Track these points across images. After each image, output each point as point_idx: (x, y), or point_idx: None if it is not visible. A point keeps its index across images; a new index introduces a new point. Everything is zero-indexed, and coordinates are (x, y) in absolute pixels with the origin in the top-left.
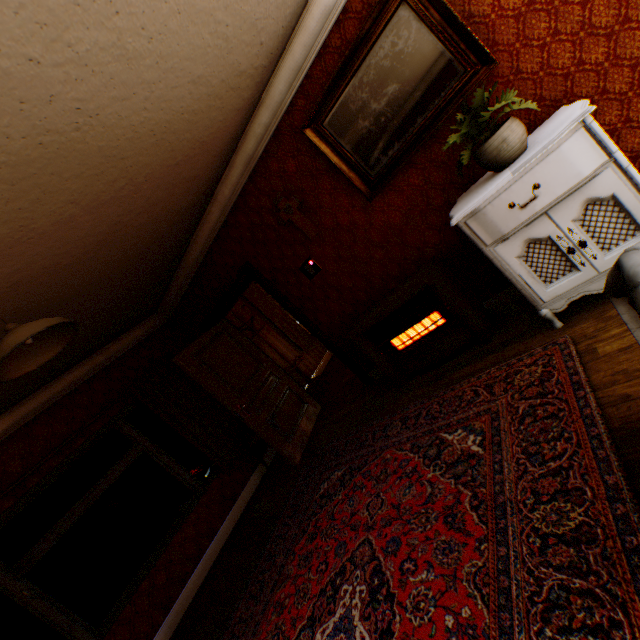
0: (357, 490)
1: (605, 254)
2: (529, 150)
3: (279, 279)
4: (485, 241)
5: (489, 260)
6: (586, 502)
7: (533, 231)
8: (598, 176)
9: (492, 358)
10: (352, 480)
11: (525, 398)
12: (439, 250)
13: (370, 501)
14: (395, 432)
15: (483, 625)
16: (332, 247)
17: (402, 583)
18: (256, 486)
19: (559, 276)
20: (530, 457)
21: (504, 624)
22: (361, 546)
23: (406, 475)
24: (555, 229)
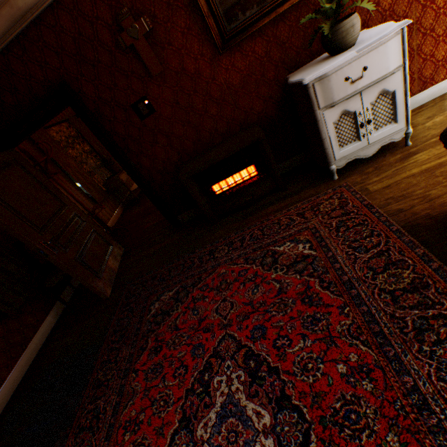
0: (197, 302)
1: (375, 132)
2: (361, 42)
3: (105, 112)
4: (320, 105)
5: (316, 121)
6: (408, 267)
7: (349, 105)
8: (394, 75)
9: (292, 199)
10: (189, 295)
11: (332, 218)
12: (260, 118)
13: (217, 306)
14: (223, 254)
15: (372, 361)
16: (172, 91)
17: (281, 357)
18: (52, 327)
19: (348, 143)
20: (353, 250)
21: (389, 355)
22: (221, 342)
23: (249, 280)
24: (360, 107)
